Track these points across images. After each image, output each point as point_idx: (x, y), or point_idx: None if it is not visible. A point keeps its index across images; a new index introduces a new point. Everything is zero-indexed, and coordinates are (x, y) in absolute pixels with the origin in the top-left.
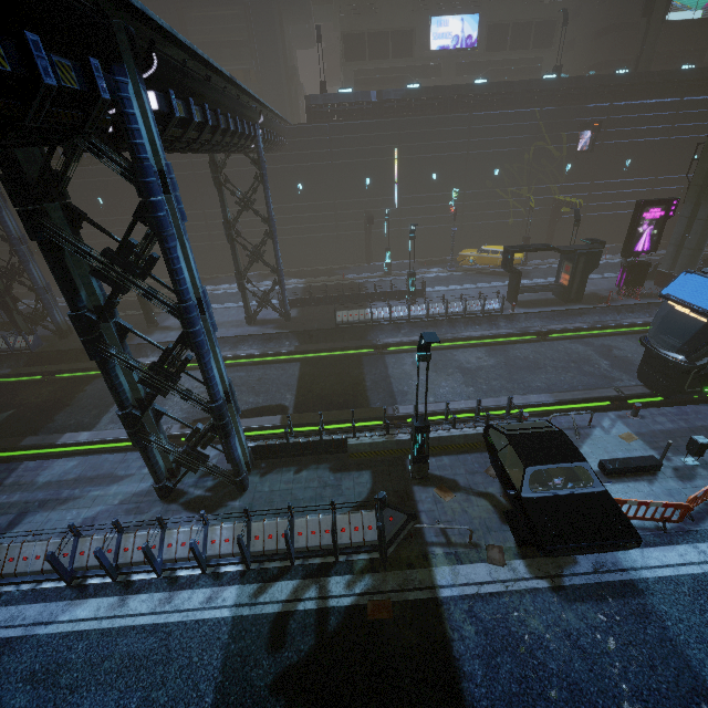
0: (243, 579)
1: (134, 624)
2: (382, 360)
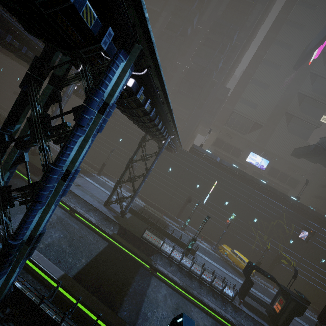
0: None
1: None
2: (149, 277)
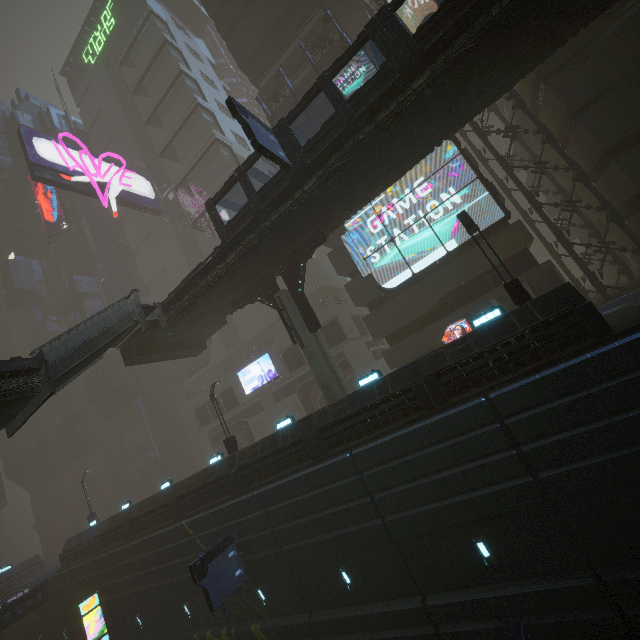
0: None
1: None
2: None
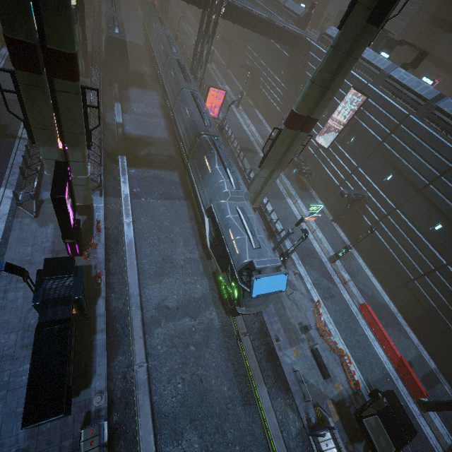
0: None
1: None
2: None
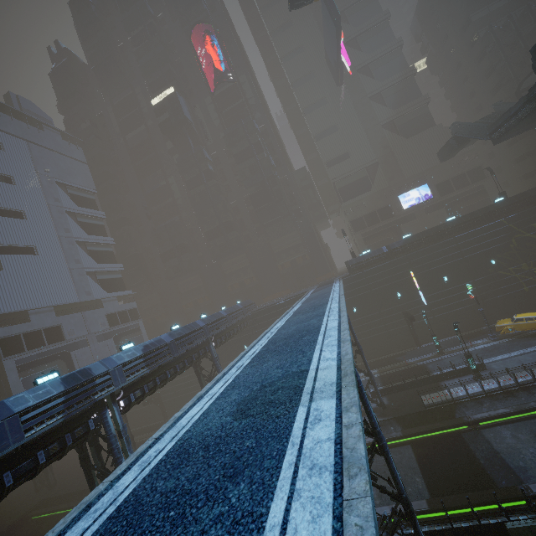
0: None
1: None
2: (480, 435)
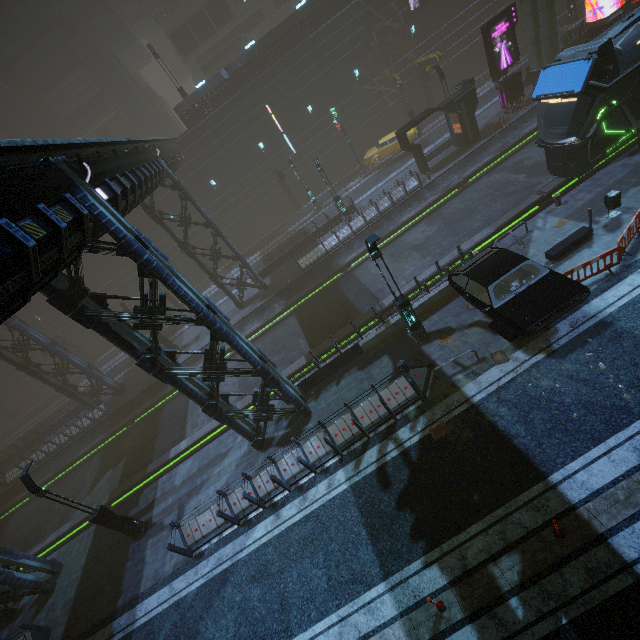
0: (343, 463)
1: (293, 523)
2: (351, 276)
